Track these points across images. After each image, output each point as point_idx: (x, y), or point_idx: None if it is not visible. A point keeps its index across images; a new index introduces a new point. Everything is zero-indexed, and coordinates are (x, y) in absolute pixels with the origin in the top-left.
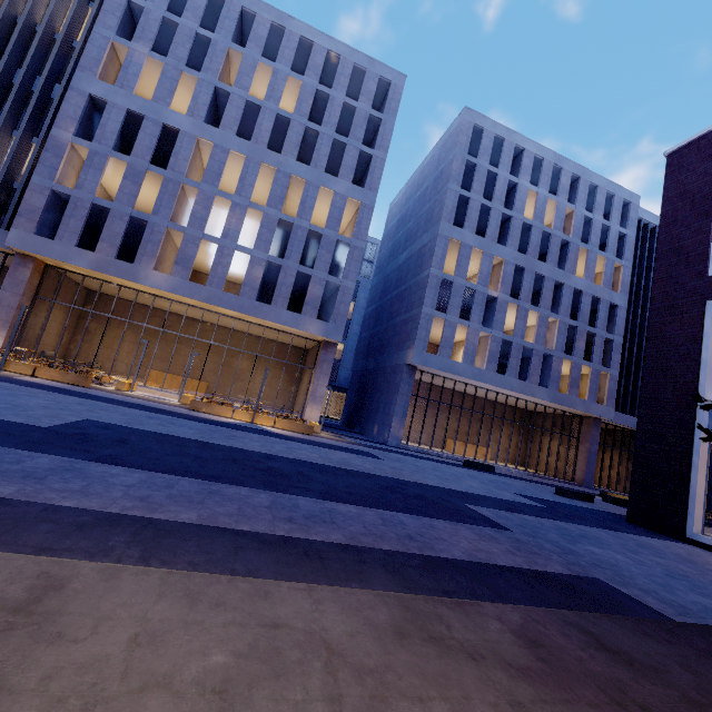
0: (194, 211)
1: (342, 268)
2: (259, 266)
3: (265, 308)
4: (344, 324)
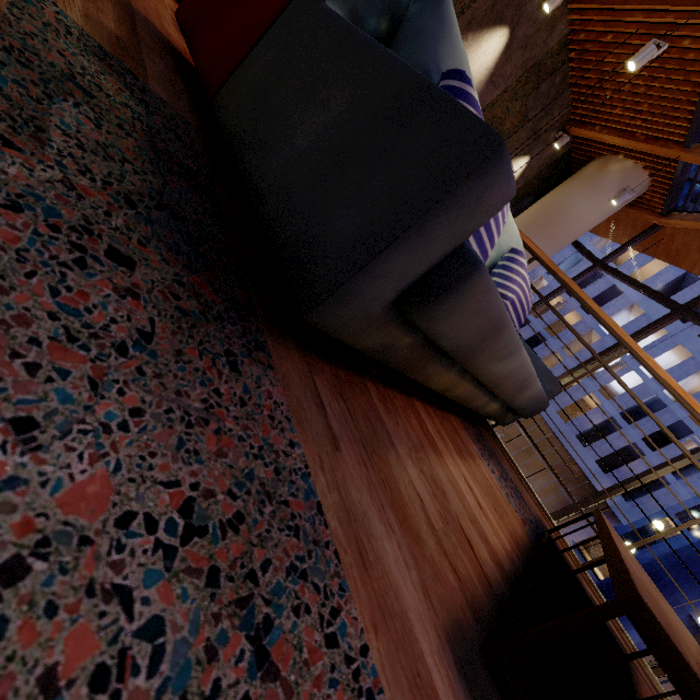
0: (583, 350)
1: (692, 473)
2: (601, 415)
3: (577, 446)
4: (641, 515)
